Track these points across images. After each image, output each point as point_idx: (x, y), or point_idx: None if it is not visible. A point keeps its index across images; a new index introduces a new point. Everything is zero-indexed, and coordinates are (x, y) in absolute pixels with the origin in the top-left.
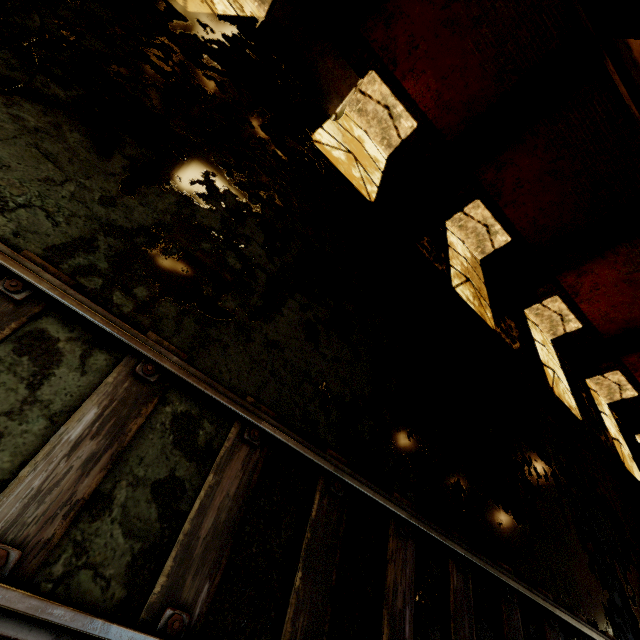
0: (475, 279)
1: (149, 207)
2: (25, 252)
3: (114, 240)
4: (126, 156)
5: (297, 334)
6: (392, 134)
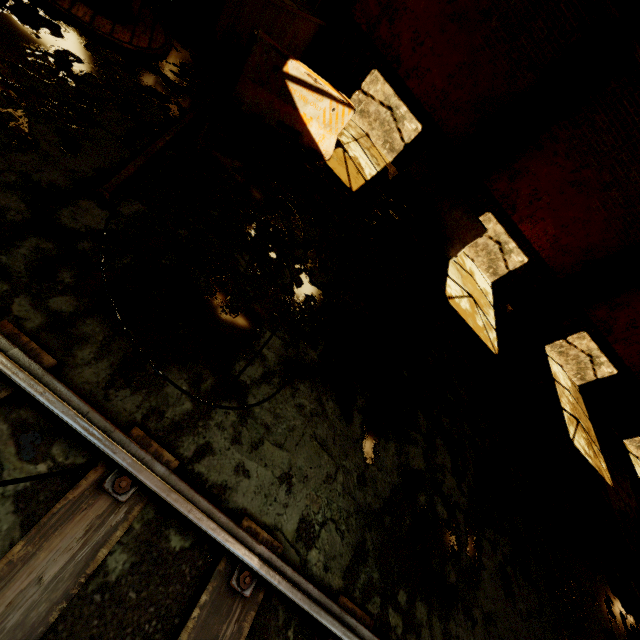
0: (582, 417)
1: (383, 469)
2: (341, 598)
3: (374, 533)
4: (359, 409)
5: (498, 591)
6: (499, 265)
